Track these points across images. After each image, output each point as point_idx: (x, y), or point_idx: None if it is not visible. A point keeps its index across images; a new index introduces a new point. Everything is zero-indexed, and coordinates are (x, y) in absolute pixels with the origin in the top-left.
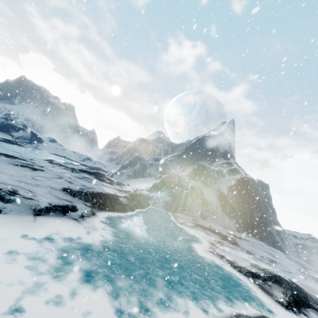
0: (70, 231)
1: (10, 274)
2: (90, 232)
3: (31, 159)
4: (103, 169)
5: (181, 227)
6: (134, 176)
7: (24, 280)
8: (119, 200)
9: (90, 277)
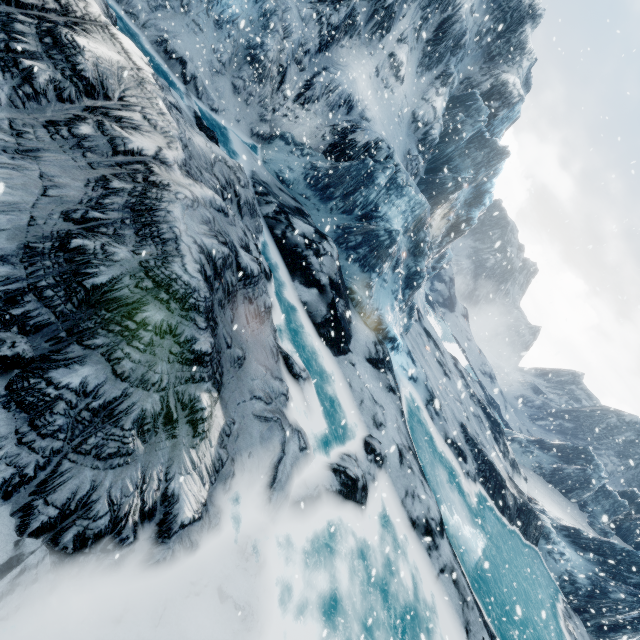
0: (457, 478)
1: (433, 474)
2: (469, 496)
3: (443, 351)
4: (501, 409)
5: (563, 632)
6: (548, 477)
7: (437, 486)
8: (505, 494)
9: (460, 528)
